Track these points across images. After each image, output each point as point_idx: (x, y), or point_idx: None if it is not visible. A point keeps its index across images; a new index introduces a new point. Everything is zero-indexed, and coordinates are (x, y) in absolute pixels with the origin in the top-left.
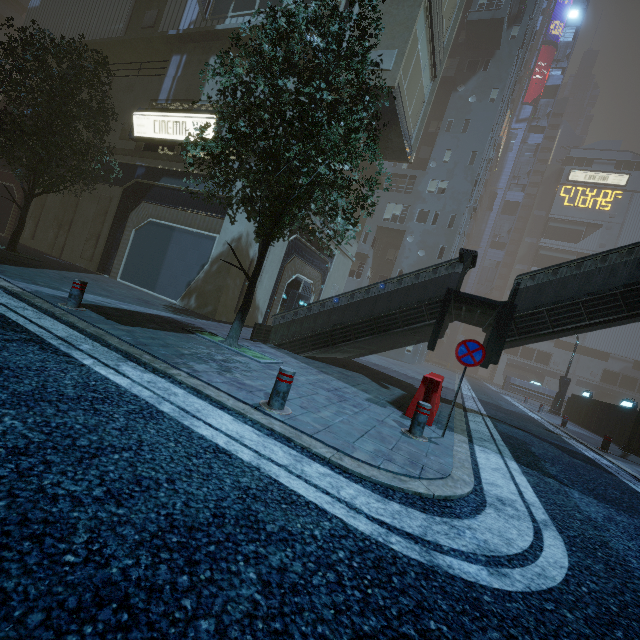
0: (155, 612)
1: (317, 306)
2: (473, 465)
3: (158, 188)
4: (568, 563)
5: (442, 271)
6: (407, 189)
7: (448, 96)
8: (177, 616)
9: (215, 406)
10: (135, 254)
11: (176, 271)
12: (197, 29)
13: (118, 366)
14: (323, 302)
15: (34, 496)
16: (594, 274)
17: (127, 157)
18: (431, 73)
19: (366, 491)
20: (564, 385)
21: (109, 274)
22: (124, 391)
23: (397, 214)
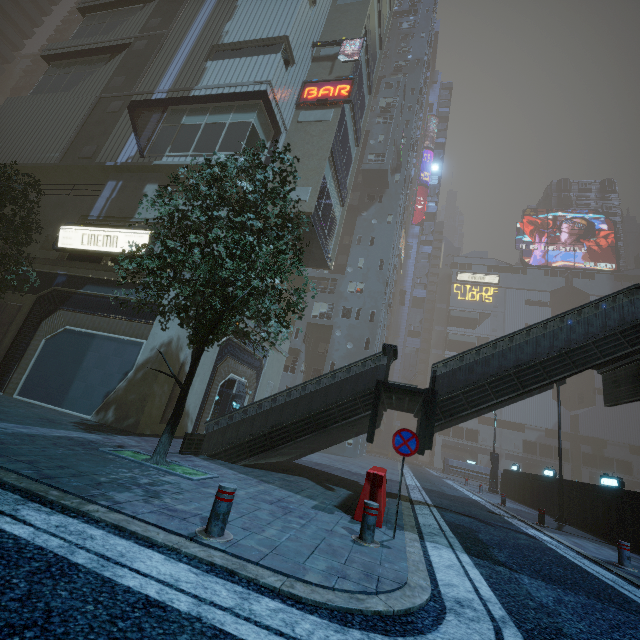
0: None
1: (254, 407)
2: (427, 566)
3: (80, 295)
4: None
5: (370, 364)
6: (330, 290)
7: (355, 218)
8: None
9: (142, 545)
10: (42, 365)
11: (92, 381)
12: (135, 163)
13: (16, 511)
14: (260, 403)
15: None
16: (491, 359)
17: (47, 266)
18: (340, 203)
19: (323, 622)
20: (495, 461)
21: (3, 390)
22: (25, 544)
23: (324, 311)
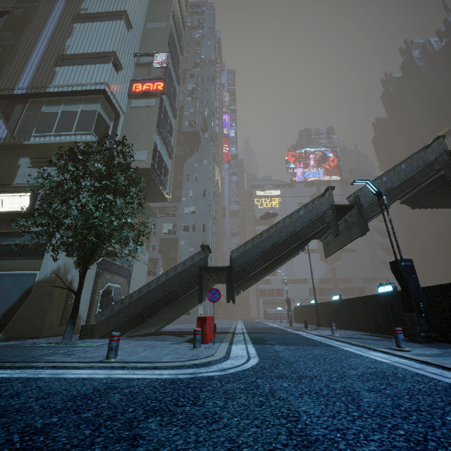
0: (83, 407)
1: (127, 299)
2: (228, 351)
3: None
4: (256, 363)
5: (196, 258)
6: (173, 214)
7: (183, 164)
8: (92, 406)
9: (72, 369)
10: None
11: None
12: (7, 143)
13: None
14: (131, 295)
15: (2, 407)
16: (260, 243)
17: None
18: (169, 157)
19: (168, 370)
20: (288, 303)
21: None
22: (9, 377)
23: (171, 229)
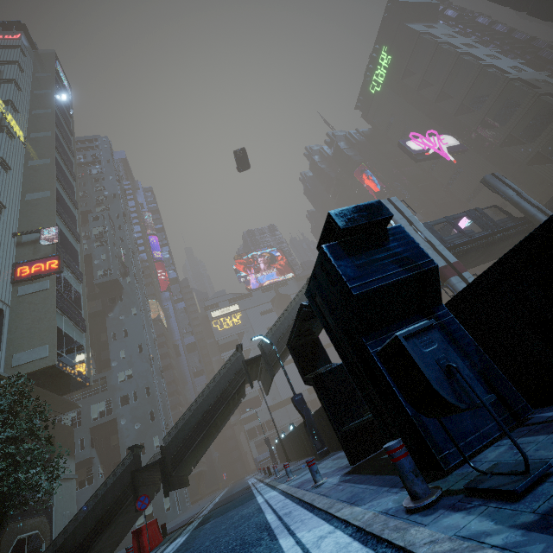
0: None
1: (50, 549)
2: (161, 552)
3: None
4: None
5: (127, 461)
6: (103, 387)
7: (105, 319)
8: None
9: None
10: None
11: None
12: None
13: None
14: (54, 542)
15: None
16: (191, 418)
17: None
18: (81, 332)
19: None
20: (268, 443)
21: None
22: None
23: (103, 409)
